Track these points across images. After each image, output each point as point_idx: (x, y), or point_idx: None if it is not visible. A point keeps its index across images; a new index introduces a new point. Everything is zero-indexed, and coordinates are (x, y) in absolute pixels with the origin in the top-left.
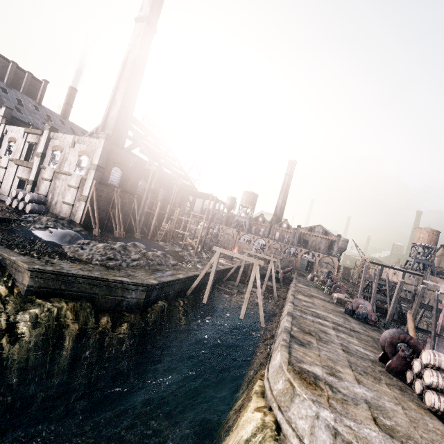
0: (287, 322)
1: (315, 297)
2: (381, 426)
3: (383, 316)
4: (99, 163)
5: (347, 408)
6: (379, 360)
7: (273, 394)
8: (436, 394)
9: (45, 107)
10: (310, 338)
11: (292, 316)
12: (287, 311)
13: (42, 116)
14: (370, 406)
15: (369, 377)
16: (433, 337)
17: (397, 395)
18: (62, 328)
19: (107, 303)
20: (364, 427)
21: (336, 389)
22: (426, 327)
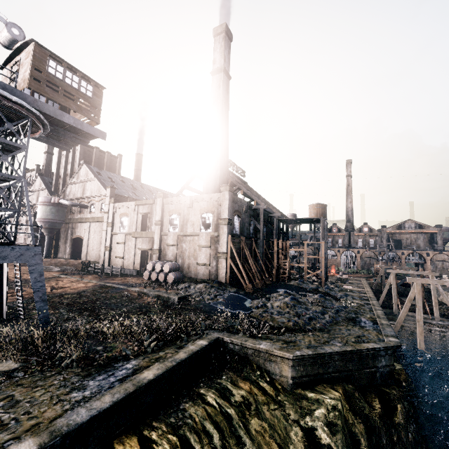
0: None
1: None
2: None
3: None
4: (228, 216)
5: None
6: None
7: None
8: None
9: (126, 178)
10: None
11: None
12: None
13: (128, 186)
14: None
15: None
16: None
17: None
18: (349, 426)
19: (362, 379)
20: None
21: None
22: None
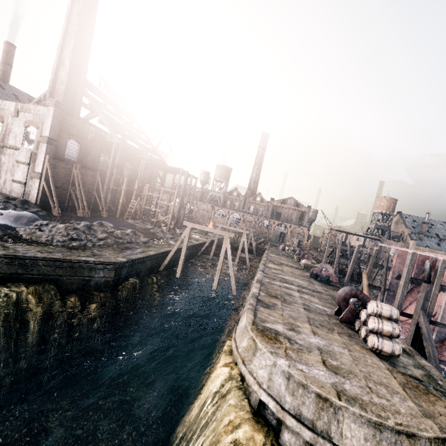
0: (255, 288)
1: (284, 265)
2: (329, 366)
3: (342, 277)
4: (50, 135)
5: (301, 355)
6: (334, 314)
7: (239, 351)
8: (376, 336)
9: None
10: (275, 301)
11: (261, 283)
12: (257, 278)
13: None
14: (321, 351)
15: (324, 329)
16: (382, 292)
17: (345, 341)
18: (24, 312)
19: (74, 284)
20: (314, 369)
21: (293, 341)
22: (379, 284)
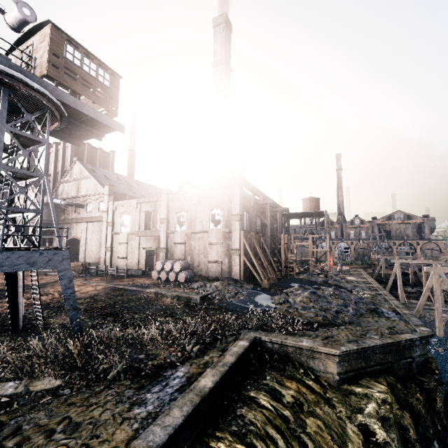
0: None
1: None
2: None
3: None
4: (240, 212)
5: None
6: None
7: None
8: None
9: (121, 175)
10: None
11: None
12: None
13: (124, 184)
14: None
15: None
16: None
17: None
18: (398, 418)
19: (400, 370)
20: None
21: None
22: None
